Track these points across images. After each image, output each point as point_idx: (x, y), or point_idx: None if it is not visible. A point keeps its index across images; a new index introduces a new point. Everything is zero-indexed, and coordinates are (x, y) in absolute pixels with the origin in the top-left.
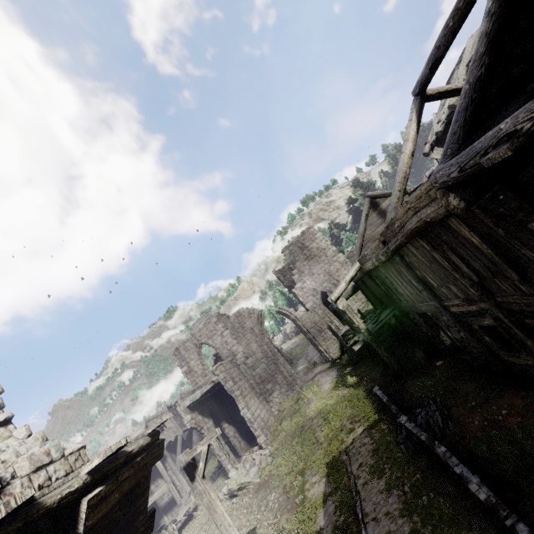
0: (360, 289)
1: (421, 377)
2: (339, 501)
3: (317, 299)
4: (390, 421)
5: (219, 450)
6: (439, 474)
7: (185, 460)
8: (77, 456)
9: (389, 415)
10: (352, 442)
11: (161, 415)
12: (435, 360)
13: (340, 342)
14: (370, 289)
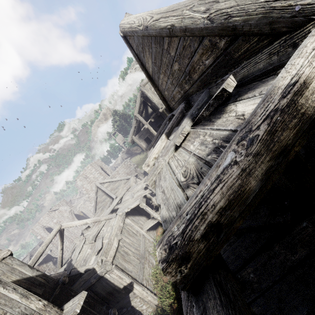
0: None
1: None
2: None
3: None
4: None
5: None
6: None
7: None
8: None
9: None
10: None
11: (37, 249)
12: None
13: None
14: None
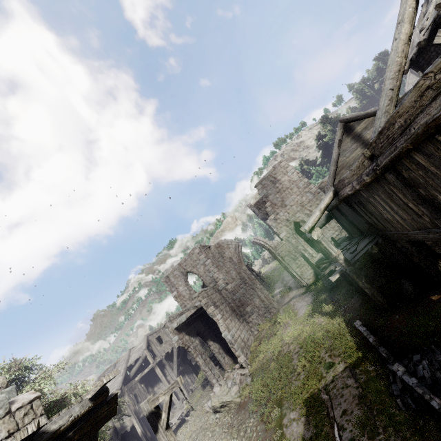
0: (334, 217)
1: (418, 316)
2: None
3: (290, 229)
4: (378, 362)
5: (205, 366)
6: None
7: (148, 409)
8: (27, 410)
9: (375, 354)
10: (332, 380)
11: (159, 330)
12: (428, 294)
13: (315, 270)
14: (346, 217)
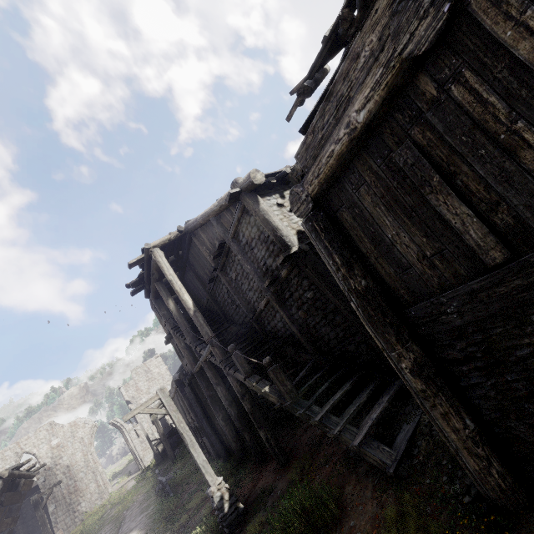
0: None
1: (177, 457)
2: (114, 527)
3: (147, 414)
4: (157, 486)
5: None
6: (162, 493)
7: (36, 499)
8: None
9: (158, 483)
10: (133, 503)
11: None
12: None
13: (152, 448)
14: None
